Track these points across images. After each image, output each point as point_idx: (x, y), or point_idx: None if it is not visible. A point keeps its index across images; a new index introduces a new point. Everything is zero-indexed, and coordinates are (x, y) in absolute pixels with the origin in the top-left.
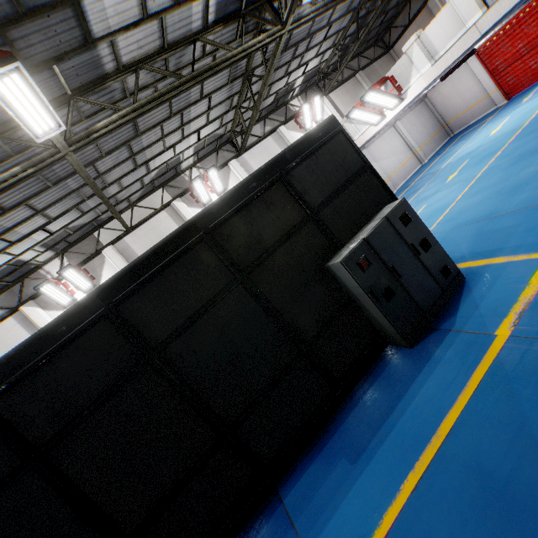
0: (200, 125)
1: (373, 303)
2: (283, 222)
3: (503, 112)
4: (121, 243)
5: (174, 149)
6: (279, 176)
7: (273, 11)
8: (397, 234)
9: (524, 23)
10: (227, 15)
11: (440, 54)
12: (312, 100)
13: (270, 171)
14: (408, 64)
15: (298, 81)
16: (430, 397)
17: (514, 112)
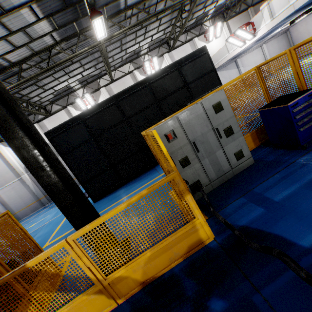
0: (153, 33)
1: None
2: (175, 86)
3: None
4: (108, 87)
5: (139, 44)
6: (178, 68)
7: None
8: None
9: None
10: None
11: (276, 15)
12: (216, 24)
13: (175, 65)
14: (261, 17)
15: (210, 11)
16: None
17: None
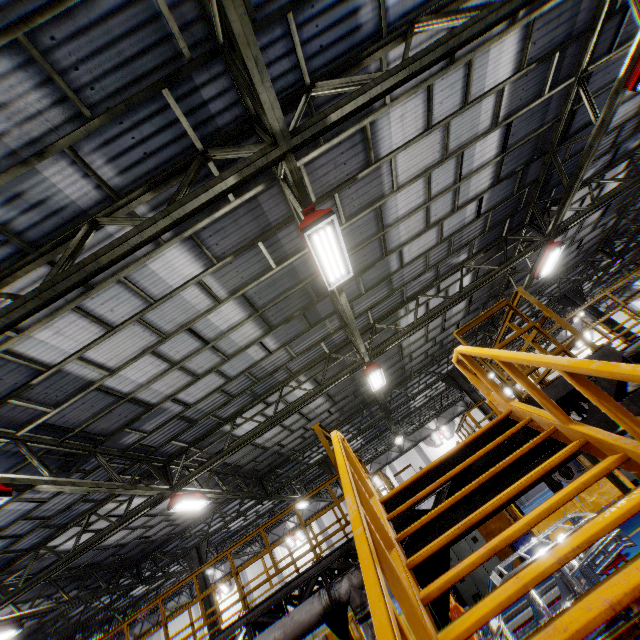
0: None
1: None
2: None
3: None
4: None
5: None
6: None
7: (636, 265)
8: None
9: None
10: (614, 272)
11: None
12: None
13: None
14: None
15: None
16: None
17: None
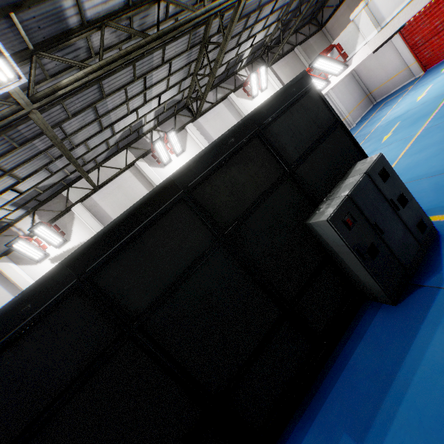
0: (161, 90)
1: (359, 262)
2: (262, 179)
3: (424, 81)
4: (89, 200)
5: (137, 112)
6: (257, 131)
7: None
8: (377, 189)
9: (442, 2)
10: None
11: (386, 21)
12: (258, 70)
13: (247, 127)
14: (355, 32)
15: (246, 52)
16: (440, 366)
17: (435, 80)
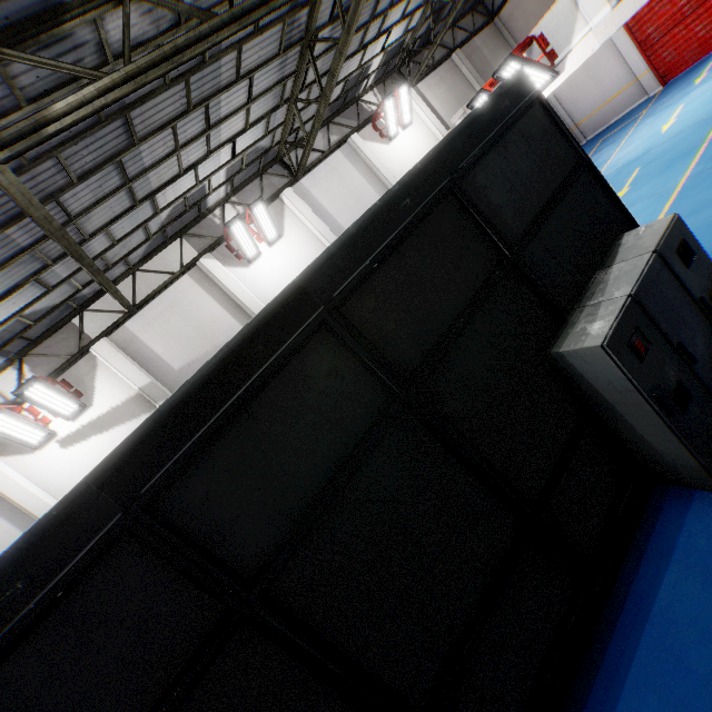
0: (235, 130)
1: (659, 419)
2: (466, 275)
3: (666, 100)
4: (121, 332)
5: (196, 171)
6: (449, 183)
7: None
8: (676, 282)
9: None
10: None
11: None
12: (396, 92)
13: (432, 175)
14: (571, 11)
15: (374, 62)
16: None
17: (688, 97)
